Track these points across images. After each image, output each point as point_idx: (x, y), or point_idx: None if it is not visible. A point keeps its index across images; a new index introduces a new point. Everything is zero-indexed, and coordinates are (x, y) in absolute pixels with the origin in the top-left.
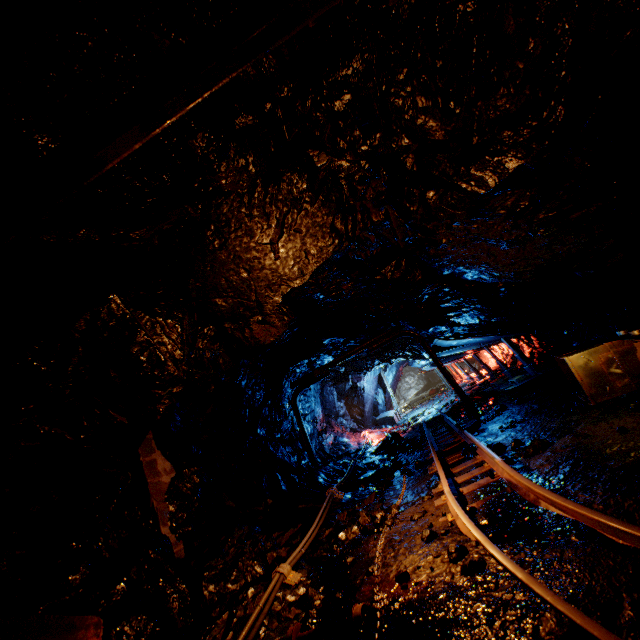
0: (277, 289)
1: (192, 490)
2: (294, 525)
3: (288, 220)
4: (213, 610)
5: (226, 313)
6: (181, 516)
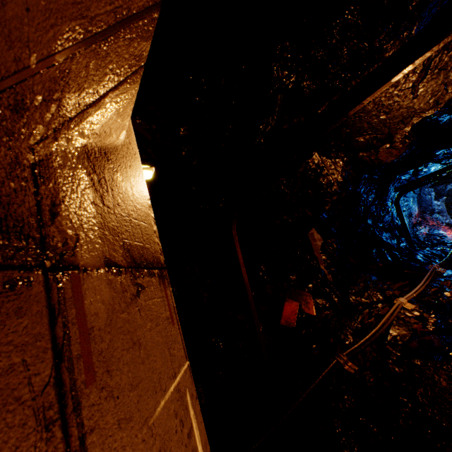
0: (408, 121)
1: (332, 251)
2: (401, 281)
3: (434, 62)
4: (358, 307)
5: (362, 146)
6: (329, 262)
